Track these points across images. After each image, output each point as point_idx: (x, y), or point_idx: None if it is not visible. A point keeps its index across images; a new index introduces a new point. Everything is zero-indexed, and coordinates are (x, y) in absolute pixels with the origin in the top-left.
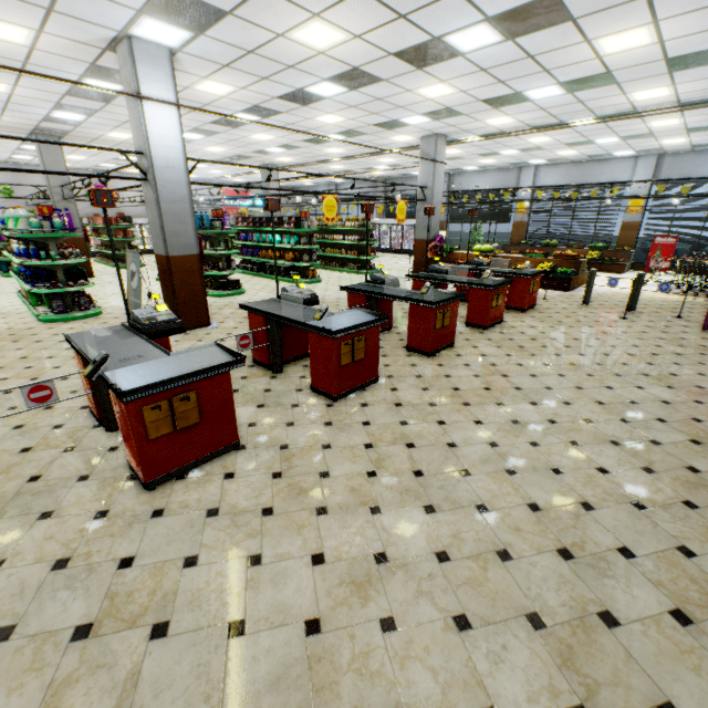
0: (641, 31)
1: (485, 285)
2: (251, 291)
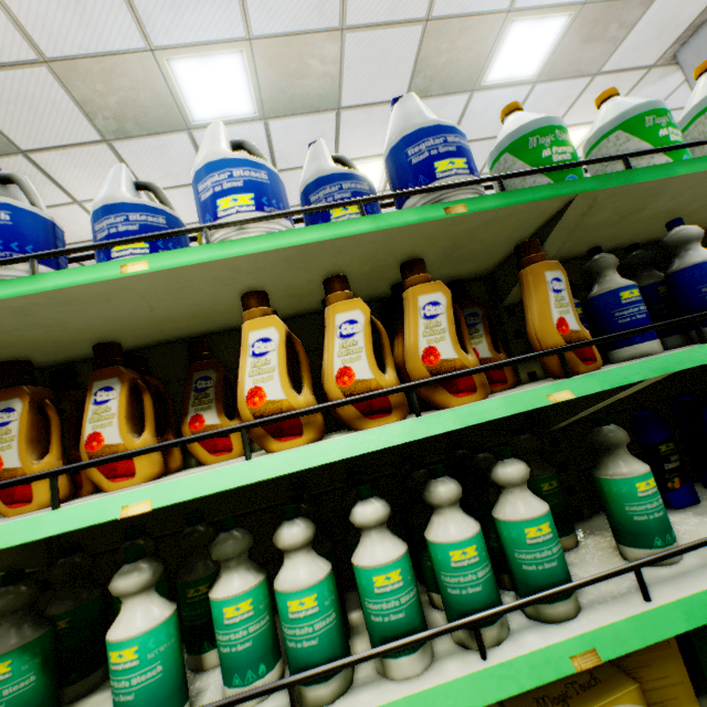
0: None
1: None
2: None
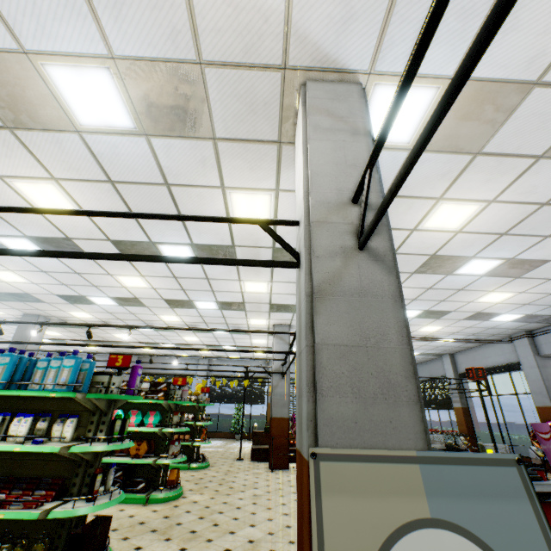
0: (508, 294)
1: (535, 465)
2: (112, 545)
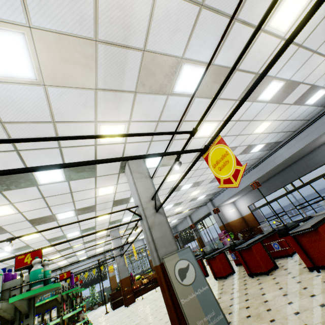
0: (198, 191)
1: (216, 248)
2: None
